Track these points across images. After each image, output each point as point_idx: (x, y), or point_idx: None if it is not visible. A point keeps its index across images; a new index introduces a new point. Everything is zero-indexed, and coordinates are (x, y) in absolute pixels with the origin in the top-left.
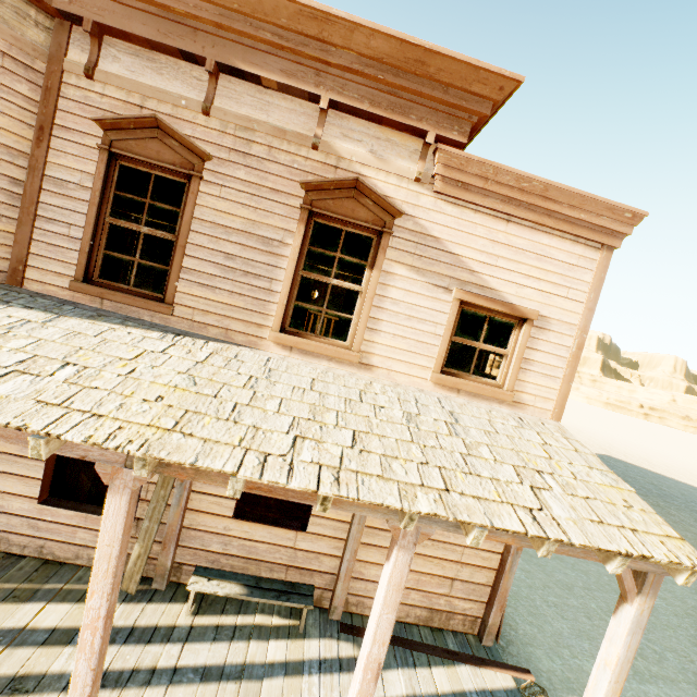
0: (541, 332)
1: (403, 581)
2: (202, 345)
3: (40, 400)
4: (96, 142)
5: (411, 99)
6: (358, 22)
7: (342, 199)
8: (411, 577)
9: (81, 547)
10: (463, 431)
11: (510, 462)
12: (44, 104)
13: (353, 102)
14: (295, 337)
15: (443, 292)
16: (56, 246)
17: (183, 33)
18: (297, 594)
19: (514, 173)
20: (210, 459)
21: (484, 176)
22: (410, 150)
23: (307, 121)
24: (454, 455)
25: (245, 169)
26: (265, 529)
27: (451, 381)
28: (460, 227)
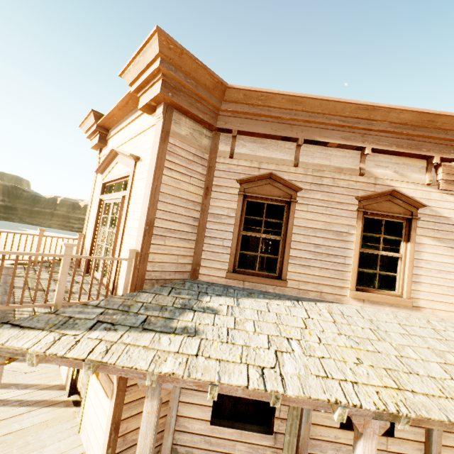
0: None
1: None
2: (317, 307)
3: (315, 374)
4: (235, 190)
5: (421, 140)
6: (394, 107)
7: (381, 202)
8: None
9: None
10: None
11: None
12: (208, 175)
13: (386, 147)
14: (366, 292)
15: None
16: (215, 252)
17: (285, 128)
18: None
19: None
20: (450, 413)
21: None
22: (418, 167)
23: (353, 161)
24: None
25: (320, 193)
26: None
27: None
28: None
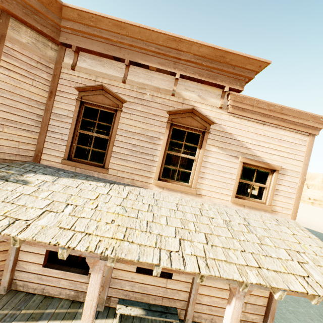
0: (283, 176)
1: (239, 316)
2: (123, 188)
3: (61, 226)
4: (75, 97)
5: (217, 72)
6: (195, 41)
7: (185, 117)
8: (224, 302)
9: (62, 288)
10: (254, 229)
11: (282, 247)
12: (53, 81)
13: (191, 75)
14: (165, 182)
15: (234, 158)
16: (55, 144)
17: (115, 49)
18: (170, 313)
19: (266, 103)
20: (145, 256)
21: (252, 105)
22: (216, 94)
23: (169, 83)
24: (255, 245)
25: (141, 106)
26: (151, 278)
27: (240, 201)
28: (241, 128)
